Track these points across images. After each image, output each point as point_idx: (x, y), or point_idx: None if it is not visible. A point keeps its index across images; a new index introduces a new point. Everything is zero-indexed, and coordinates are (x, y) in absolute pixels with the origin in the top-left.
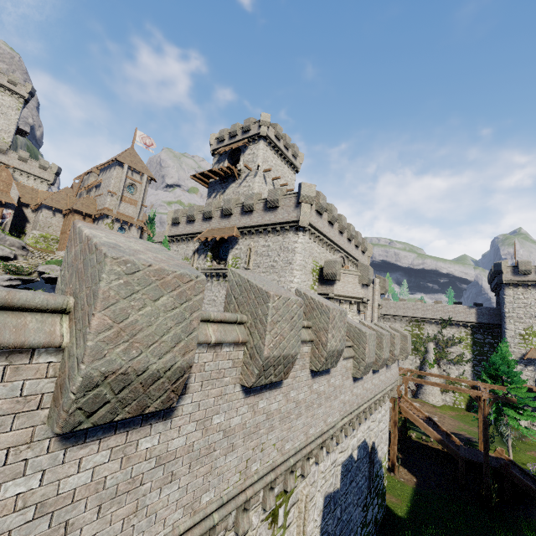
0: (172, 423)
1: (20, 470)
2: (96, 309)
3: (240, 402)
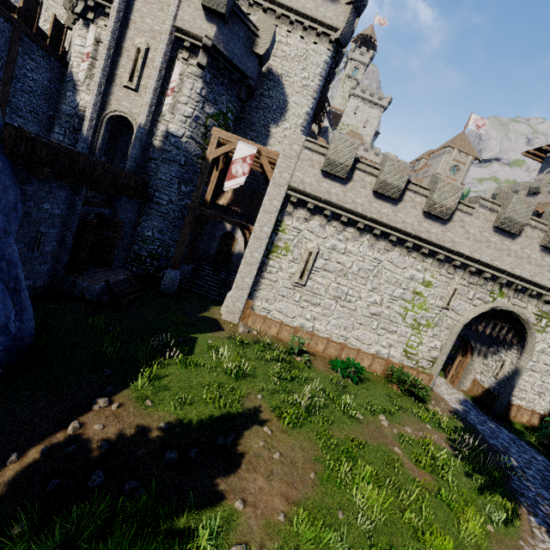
0: (513, 242)
1: (487, 231)
2: (510, 204)
3: (537, 251)
